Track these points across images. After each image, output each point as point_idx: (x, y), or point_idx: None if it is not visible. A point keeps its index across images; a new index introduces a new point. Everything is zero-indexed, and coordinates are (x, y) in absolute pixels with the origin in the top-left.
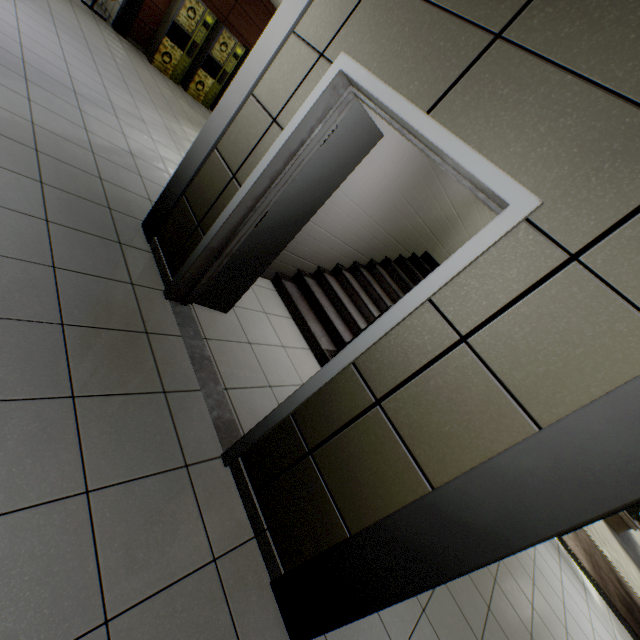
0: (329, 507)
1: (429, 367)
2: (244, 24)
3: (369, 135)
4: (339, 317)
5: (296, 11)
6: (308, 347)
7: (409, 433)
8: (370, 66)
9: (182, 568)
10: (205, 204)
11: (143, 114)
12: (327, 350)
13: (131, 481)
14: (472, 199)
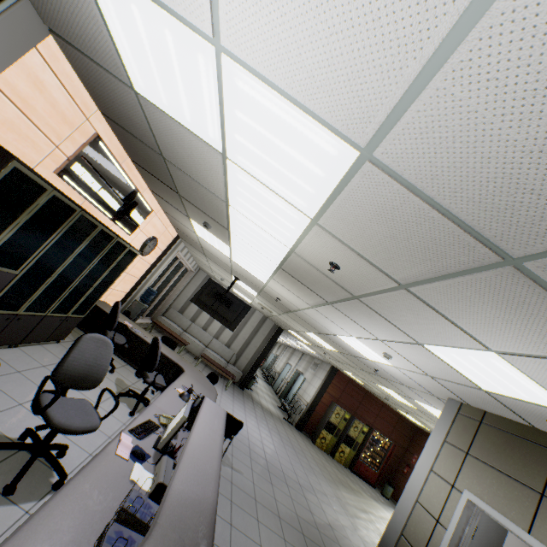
0: None
1: None
2: (365, 412)
3: (498, 528)
4: None
5: (430, 460)
6: None
7: None
8: (483, 497)
9: None
10: None
11: (324, 488)
12: None
13: None
14: None
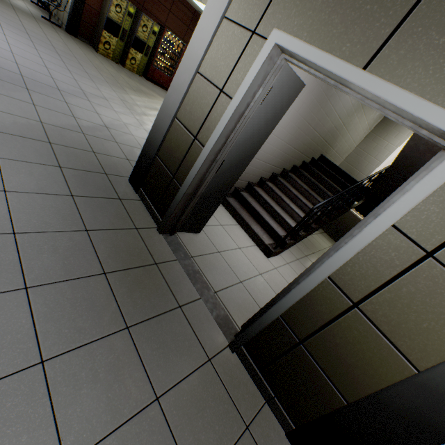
0: (325, 382)
1: (399, 277)
2: (155, 7)
3: (294, 87)
4: (271, 217)
5: None
6: (254, 244)
7: (388, 329)
8: (301, 36)
9: (230, 440)
10: (175, 161)
11: (104, 93)
12: (269, 244)
13: (180, 382)
14: (353, 109)
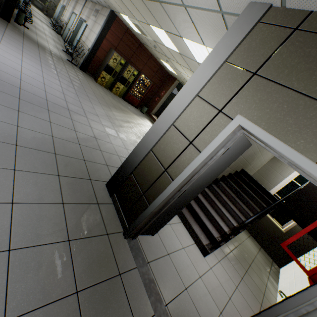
0: None
1: None
2: (137, 61)
3: (244, 146)
4: (206, 218)
5: (199, 85)
6: (194, 242)
7: None
8: (259, 123)
9: None
10: (146, 182)
11: (97, 111)
12: (206, 245)
13: None
14: None
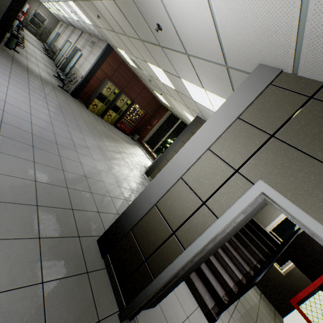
0: None
1: None
2: (131, 91)
3: (260, 206)
4: (209, 270)
5: (210, 139)
6: (197, 304)
7: None
8: (285, 193)
9: None
10: (150, 245)
11: (87, 142)
12: (212, 308)
13: None
14: None
